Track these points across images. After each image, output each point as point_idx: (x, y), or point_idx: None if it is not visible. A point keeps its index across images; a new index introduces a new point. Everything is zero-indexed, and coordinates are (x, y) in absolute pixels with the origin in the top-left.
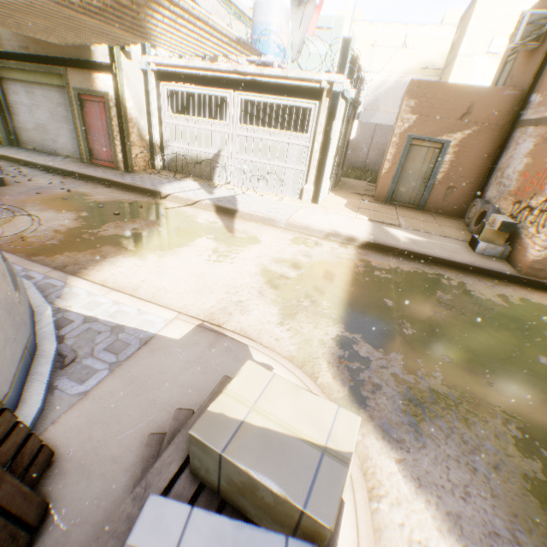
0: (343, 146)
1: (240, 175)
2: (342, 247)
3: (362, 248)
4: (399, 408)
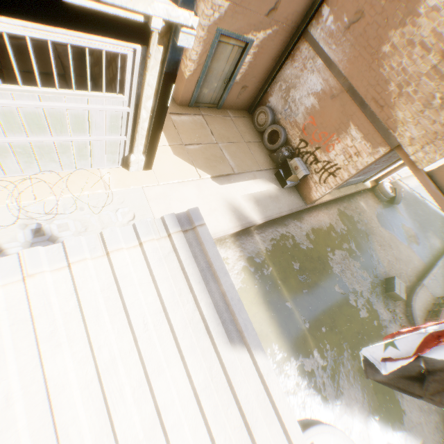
0: None
1: None
2: (227, 251)
3: (236, 237)
4: (333, 386)
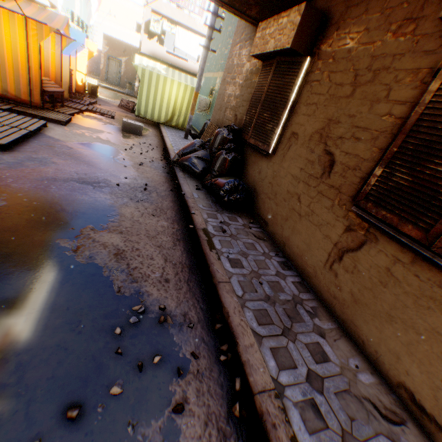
0: None
1: None
2: None
3: None
4: None
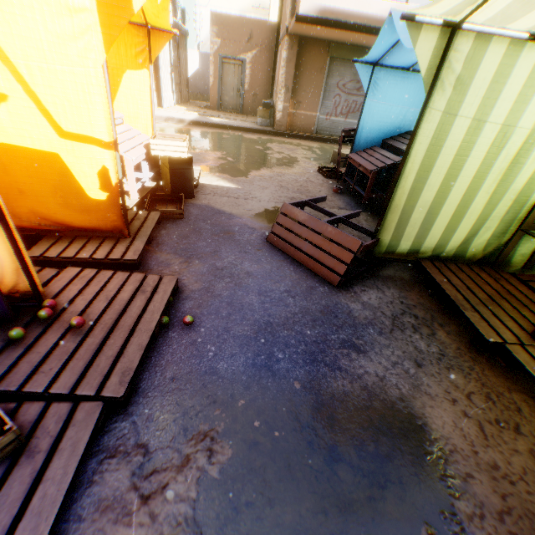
0: (179, 68)
1: None
2: (175, 124)
3: (189, 125)
4: None
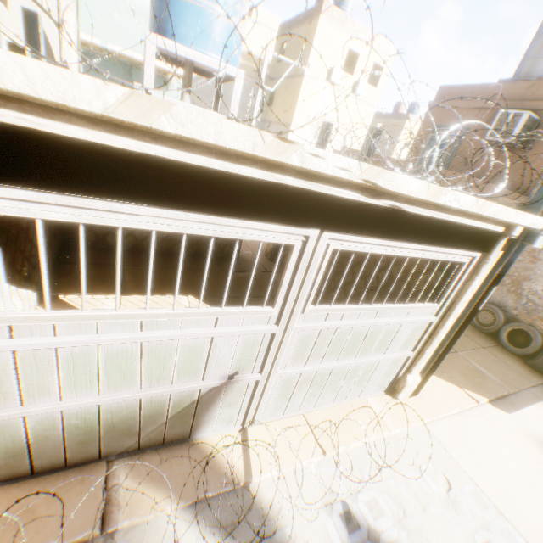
0: None
1: (282, 400)
2: None
3: None
4: None
